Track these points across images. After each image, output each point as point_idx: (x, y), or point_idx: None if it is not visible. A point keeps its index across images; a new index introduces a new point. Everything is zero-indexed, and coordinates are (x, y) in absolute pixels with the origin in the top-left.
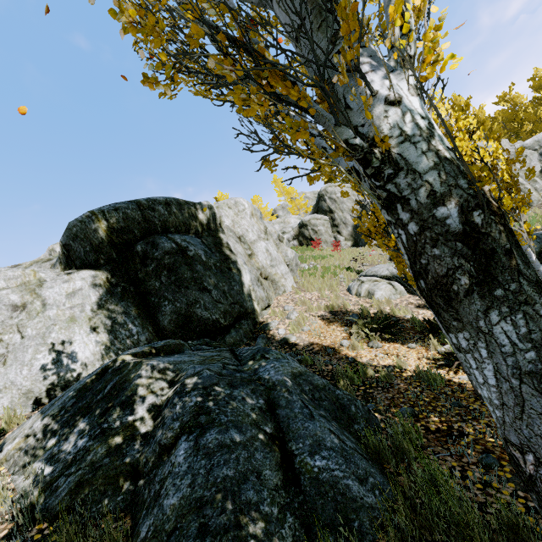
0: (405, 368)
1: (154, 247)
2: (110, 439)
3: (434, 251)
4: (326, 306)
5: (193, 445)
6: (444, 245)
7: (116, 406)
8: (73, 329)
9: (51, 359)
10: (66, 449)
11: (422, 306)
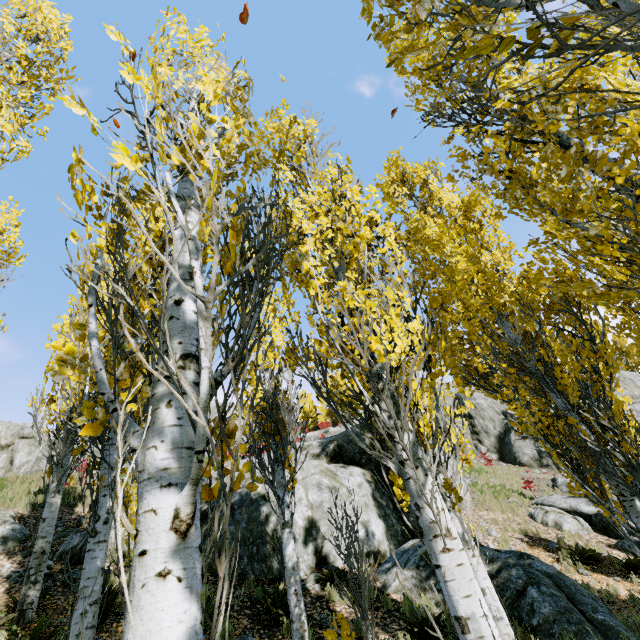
0: (618, 594)
1: None
2: None
3: None
4: (520, 529)
5: (538, 590)
6: None
7: None
8: (369, 512)
9: (364, 532)
10: None
11: (612, 546)
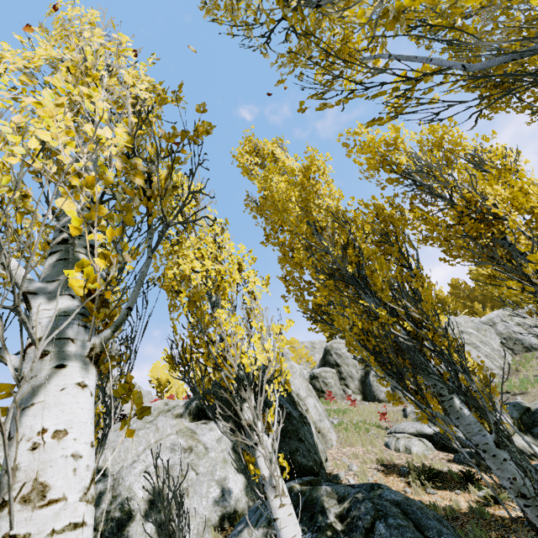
0: (460, 507)
1: (265, 405)
2: (325, 532)
3: None
4: (377, 459)
5: (385, 524)
6: None
7: (318, 513)
8: (227, 468)
9: (219, 493)
10: None
11: (451, 460)
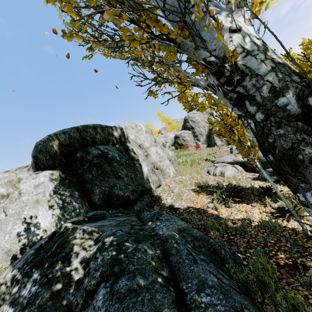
0: (252, 220)
1: (87, 154)
2: (53, 286)
3: (279, 131)
4: (195, 183)
5: (109, 290)
6: (287, 125)
7: (58, 261)
8: (37, 207)
9: (23, 228)
10: (23, 294)
11: (256, 178)
